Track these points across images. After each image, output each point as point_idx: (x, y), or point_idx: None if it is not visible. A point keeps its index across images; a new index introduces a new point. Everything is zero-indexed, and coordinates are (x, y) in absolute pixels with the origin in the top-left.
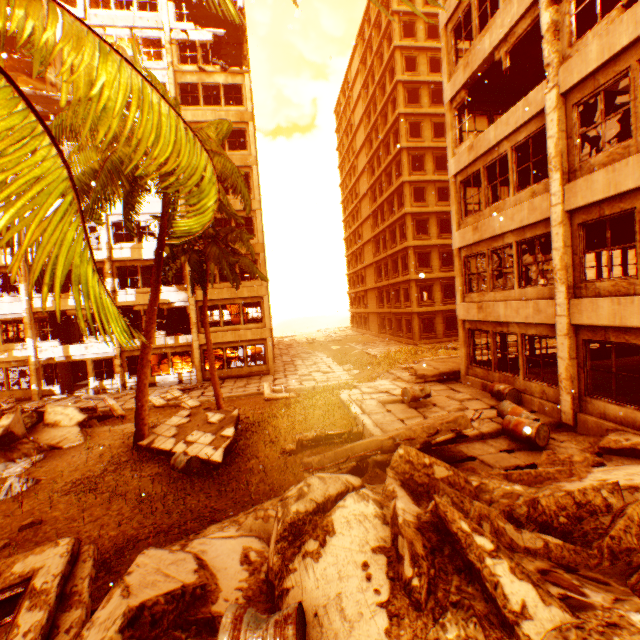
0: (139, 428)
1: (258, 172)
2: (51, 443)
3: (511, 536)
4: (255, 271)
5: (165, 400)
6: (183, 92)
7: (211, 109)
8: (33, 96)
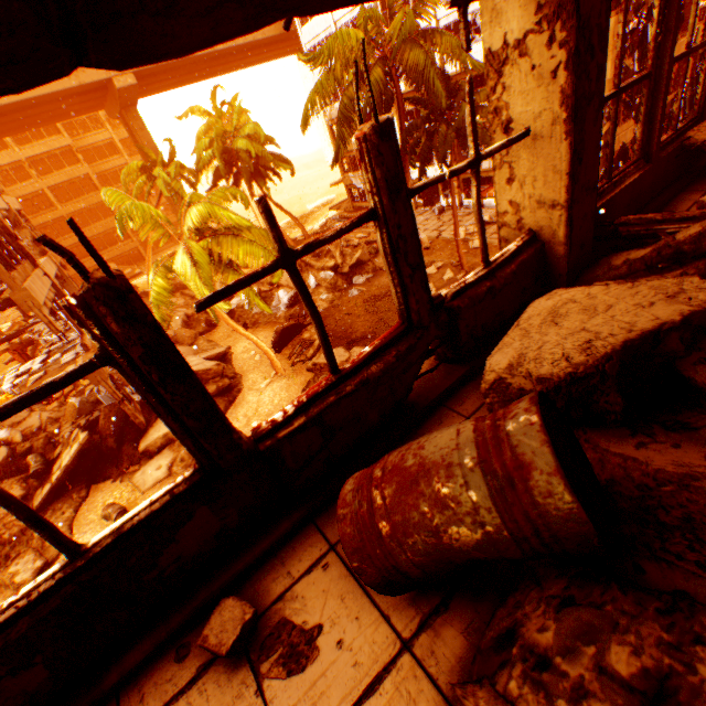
0: None
1: None
2: (379, 267)
3: None
4: (487, 142)
5: (465, 234)
6: None
7: None
8: None
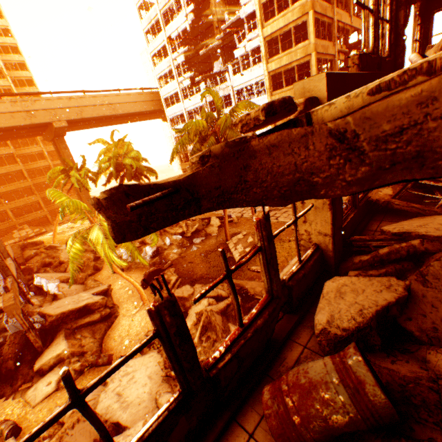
0: (226, 237)
1: (334, 35)
2: (209, 233)
3: (217, 328)
4: None
5: None
6: (270, 0)
7: (282, 15)
8: (206, 52)
